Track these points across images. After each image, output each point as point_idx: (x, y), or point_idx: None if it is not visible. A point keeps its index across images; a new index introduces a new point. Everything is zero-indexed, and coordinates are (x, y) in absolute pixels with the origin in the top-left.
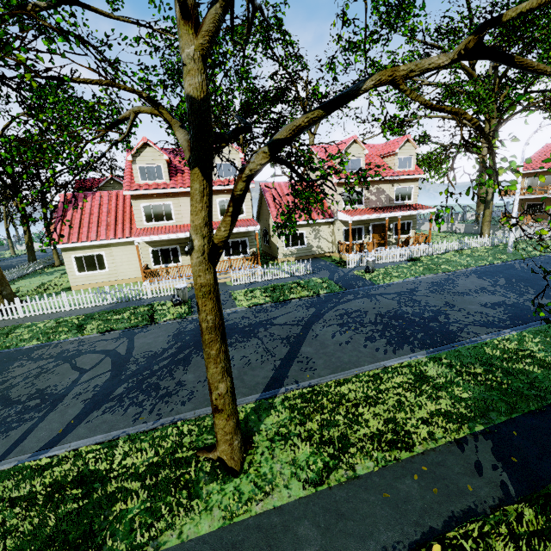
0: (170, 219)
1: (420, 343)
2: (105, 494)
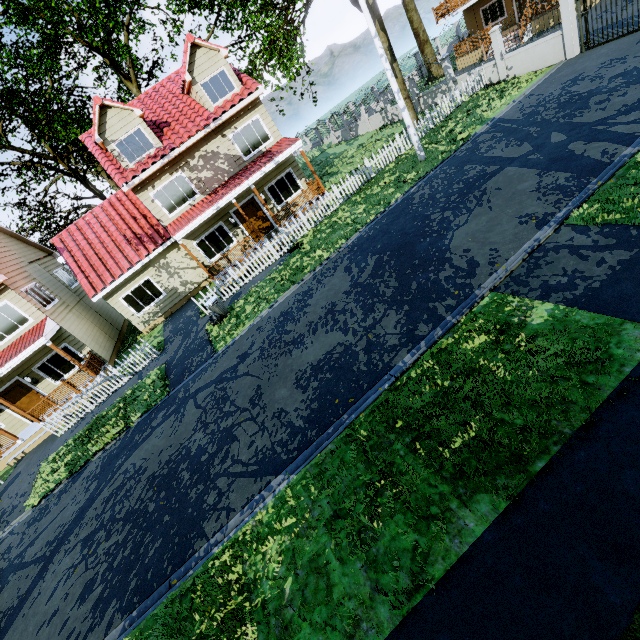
0: None
1: (136, 586)
2: None
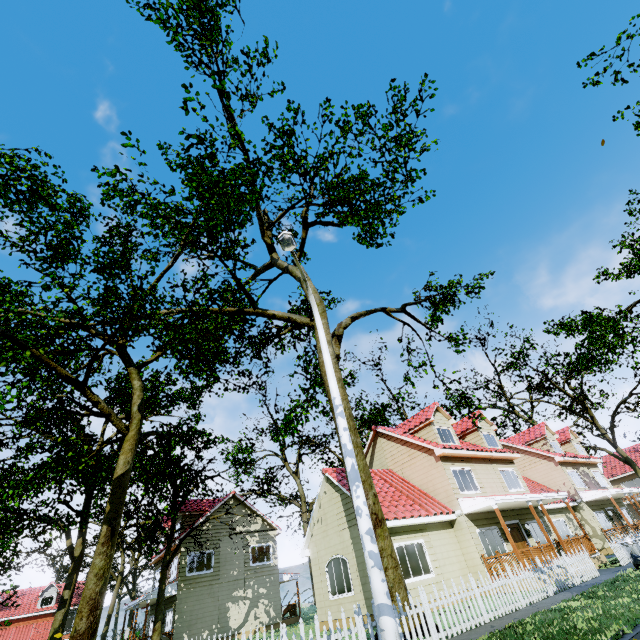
0: (475, 488)
1: None
2: None
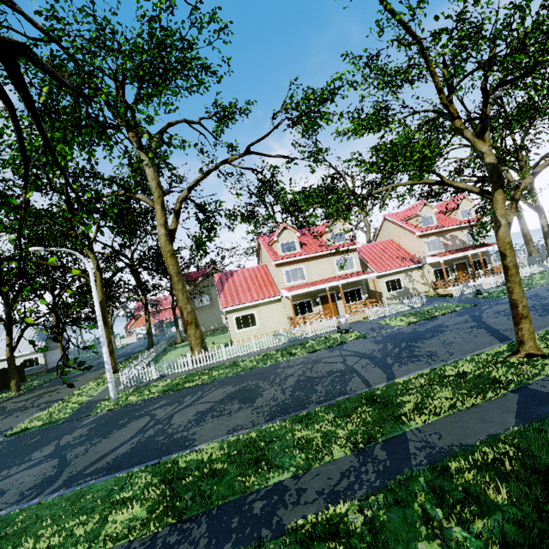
0: (303, 278)
1: None
2: (475, 375)
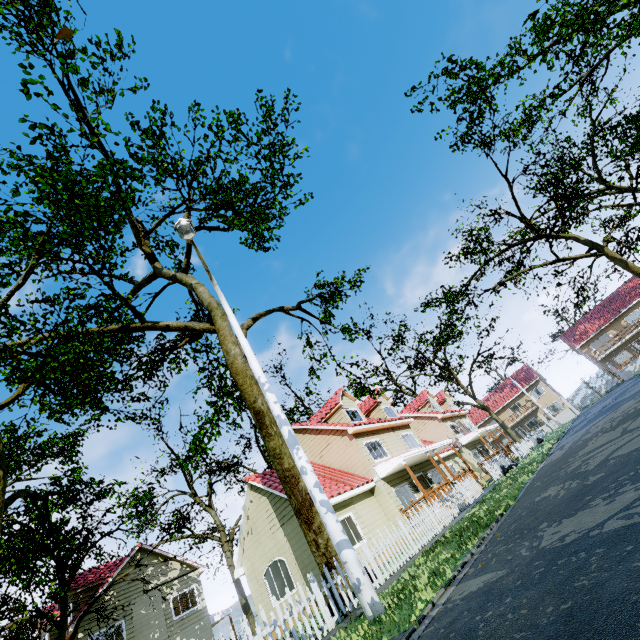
0: (385, 455)
1: None
2: None
